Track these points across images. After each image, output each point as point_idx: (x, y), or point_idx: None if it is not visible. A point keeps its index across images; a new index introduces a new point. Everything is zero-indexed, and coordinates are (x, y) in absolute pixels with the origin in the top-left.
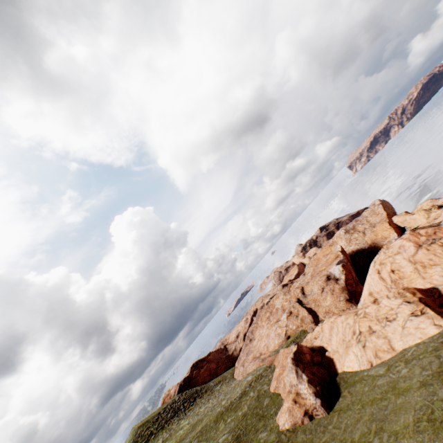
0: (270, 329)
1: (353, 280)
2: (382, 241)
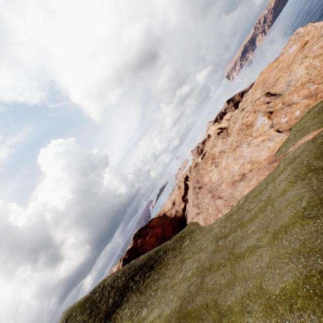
0: (234, 153)
1: None
2: None
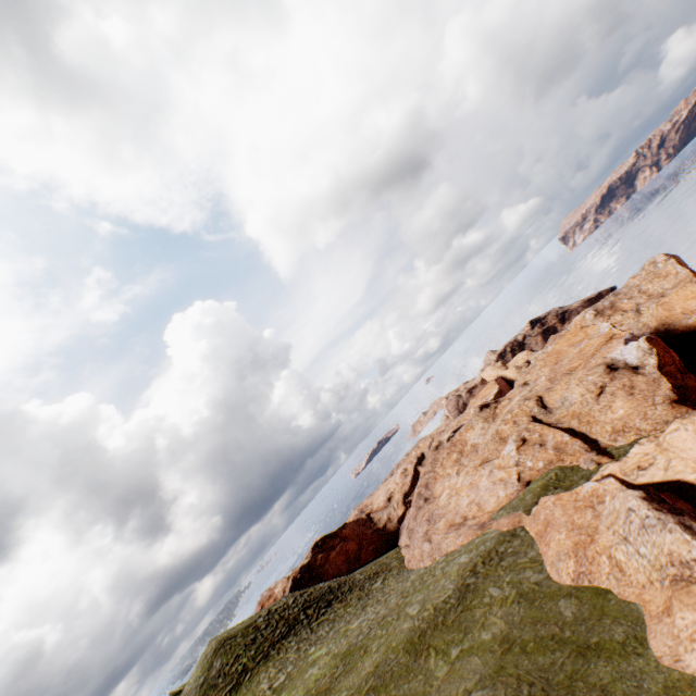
0: (474, 474)
1: (675, 367)
2: (685, 318)
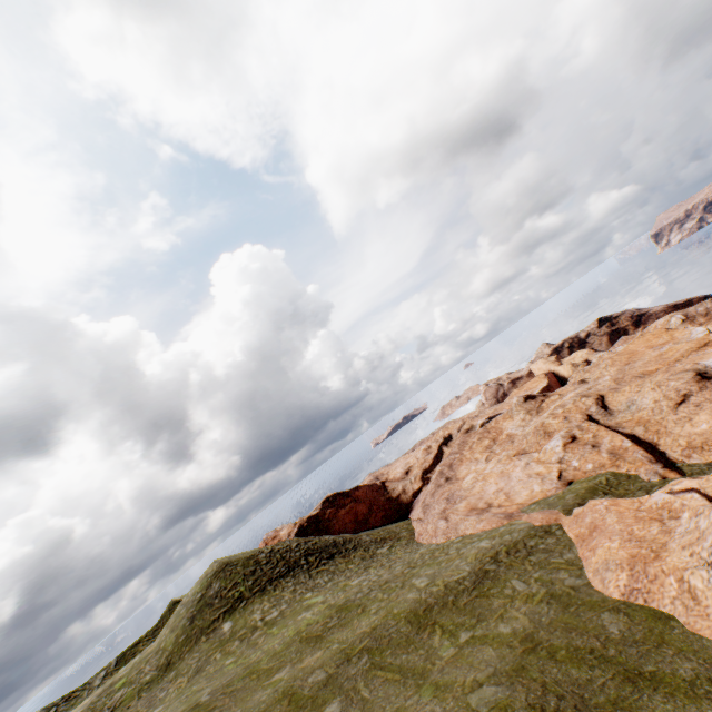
0: (507, 463)
1: None
2: None
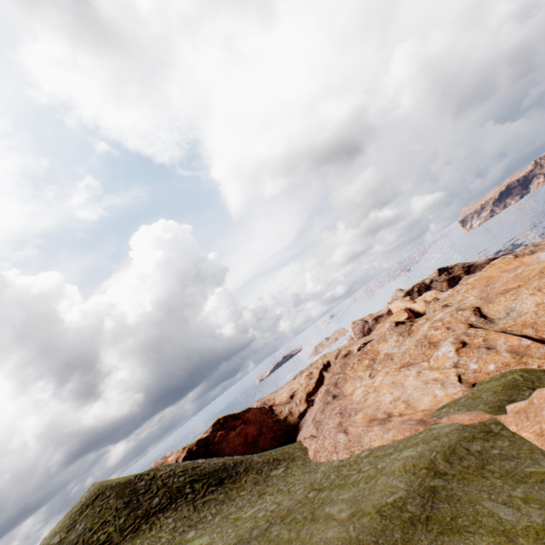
0: (397, 374)
1: None
2: None
